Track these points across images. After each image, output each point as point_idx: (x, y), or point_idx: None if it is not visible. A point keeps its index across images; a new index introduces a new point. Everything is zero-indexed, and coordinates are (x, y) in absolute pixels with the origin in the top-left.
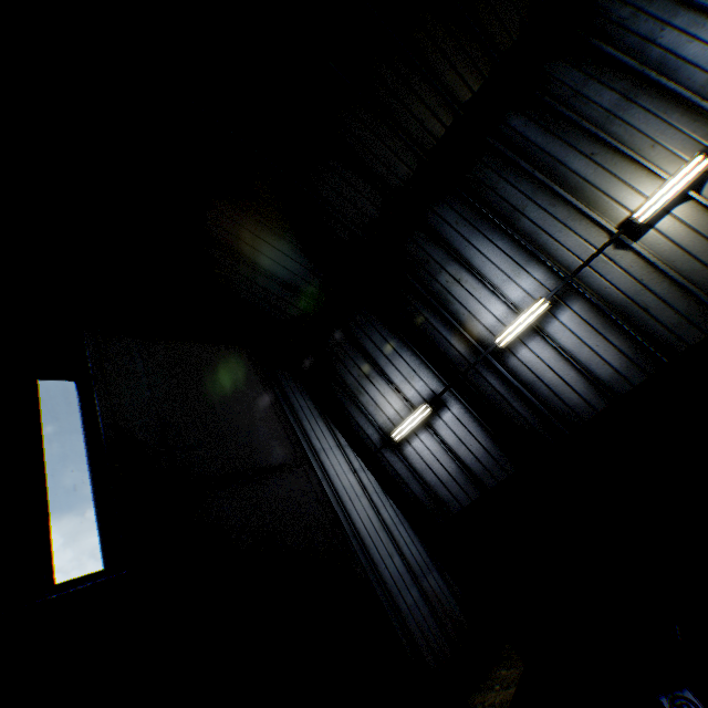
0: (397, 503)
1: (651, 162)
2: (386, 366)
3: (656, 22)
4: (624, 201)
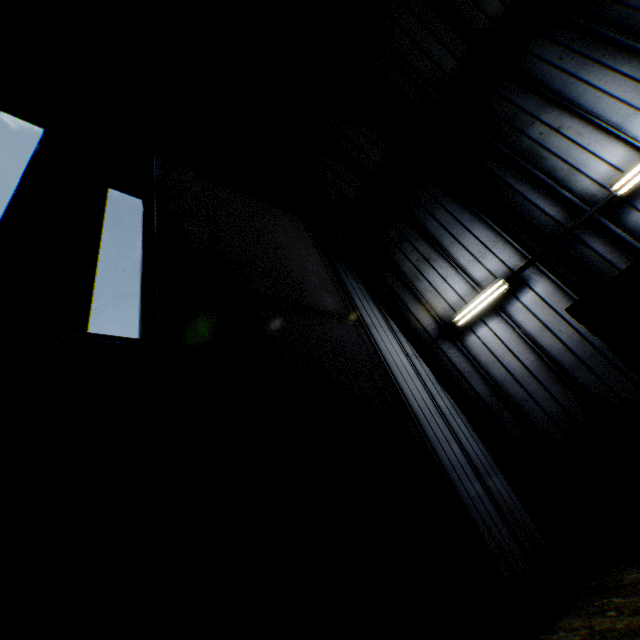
0: (454, 397)
1: None
2: (451, 246)
3: None
4: None
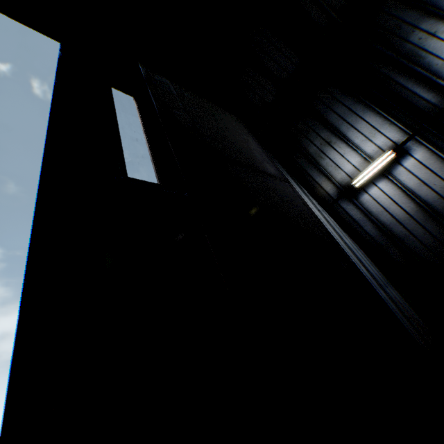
0: (354, 238)
1: None
2: (347, 131)
3: None
4: None
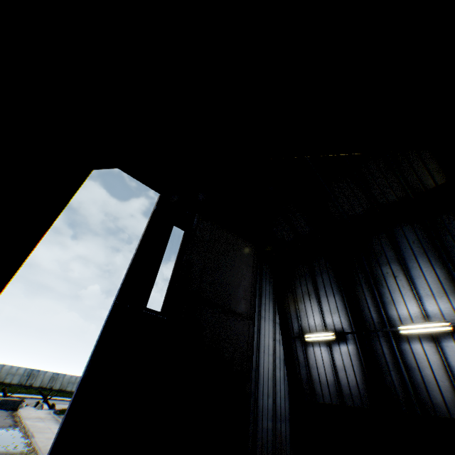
0: (288, 372)
1: None
2: (323, 296)
3: None
4: None
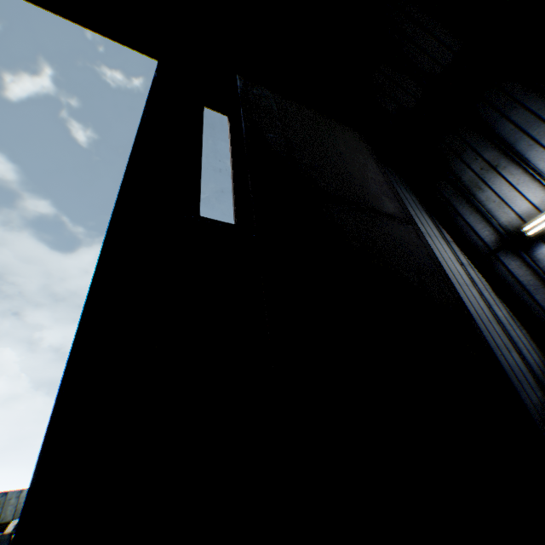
0: (513, 309)
1: None
2: (527, 150)
3: None
4: None
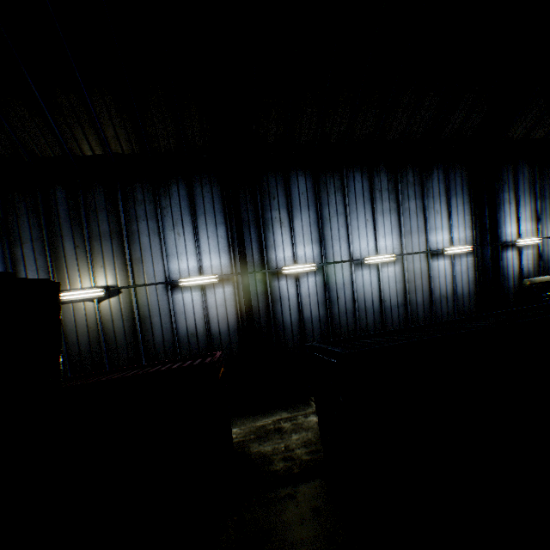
0: None
1: (97, 273)
2: None
3: (146, 214)
4: (73, 281)
